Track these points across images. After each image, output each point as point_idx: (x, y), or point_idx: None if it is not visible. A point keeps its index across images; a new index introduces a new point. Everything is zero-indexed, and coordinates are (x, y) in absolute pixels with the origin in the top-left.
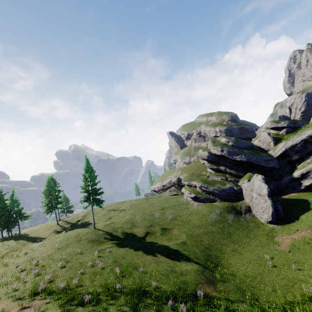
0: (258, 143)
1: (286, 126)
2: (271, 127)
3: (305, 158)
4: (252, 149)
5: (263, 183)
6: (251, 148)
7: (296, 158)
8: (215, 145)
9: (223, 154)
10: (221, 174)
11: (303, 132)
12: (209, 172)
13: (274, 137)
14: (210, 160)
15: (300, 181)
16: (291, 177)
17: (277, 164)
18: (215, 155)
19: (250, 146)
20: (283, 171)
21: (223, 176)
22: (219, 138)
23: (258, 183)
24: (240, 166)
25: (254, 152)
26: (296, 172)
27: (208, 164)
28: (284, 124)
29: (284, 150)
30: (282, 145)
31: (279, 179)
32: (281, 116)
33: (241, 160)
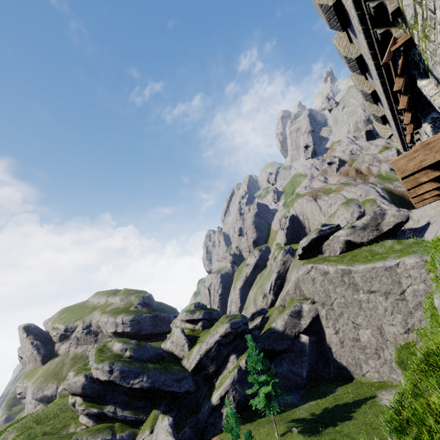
0: (170, 346)
1: (202, 317)
2: (186, 320)
3: (222, 368)
4: (160, 361)
5: (170, 435)
6: (160, 358)
7: (213, 370)
8: (101, 358)
9: (112, 378)
10: (105, 425)
11: (216, 330)
12: (84, 424)
13: (190, 335)
14: (87, 393)
15: (220, 409)
16: (210, 404)
17: (193, 383)
18: (98, 382)
19: (159, 354)
20: (202, 394)
21: (107, 432)
22: (111, 343)
23: (163, 436)
24: (141, 399)
25: (163, 367)
26: (214, 394)
27: (83, 403)
28: (200, 315)
29: (200, 359)
30: (197, 349)
31: (197, 410)
32: (196, 303)
33: (141, 386)
